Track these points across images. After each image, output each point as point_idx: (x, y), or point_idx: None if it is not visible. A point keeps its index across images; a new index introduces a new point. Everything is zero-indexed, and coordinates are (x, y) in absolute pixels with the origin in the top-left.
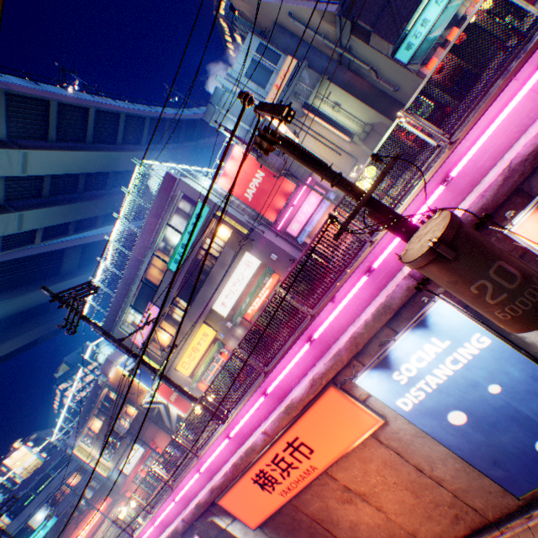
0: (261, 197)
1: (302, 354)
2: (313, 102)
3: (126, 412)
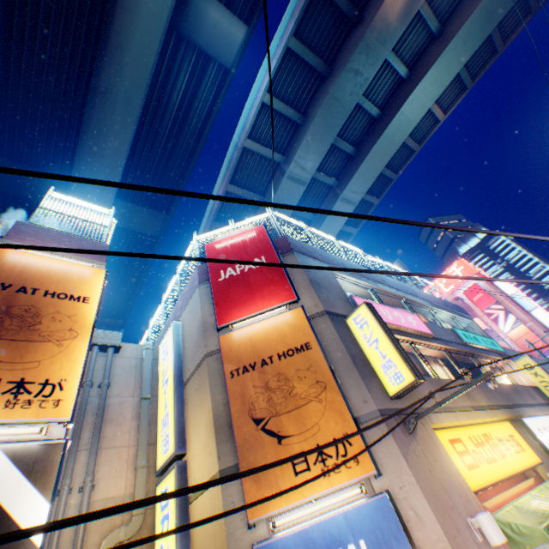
0: None
1: None
2: None
3: None
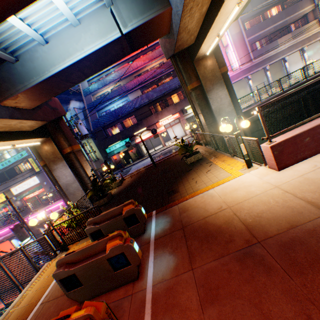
0: None
1: (8, 229)
2: (85, 141)
3: None
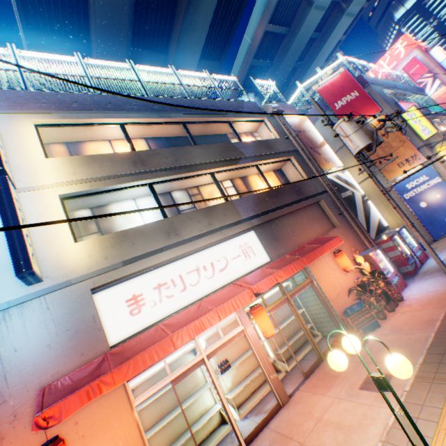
0: None
1: None
2: None
3: (244, 177)
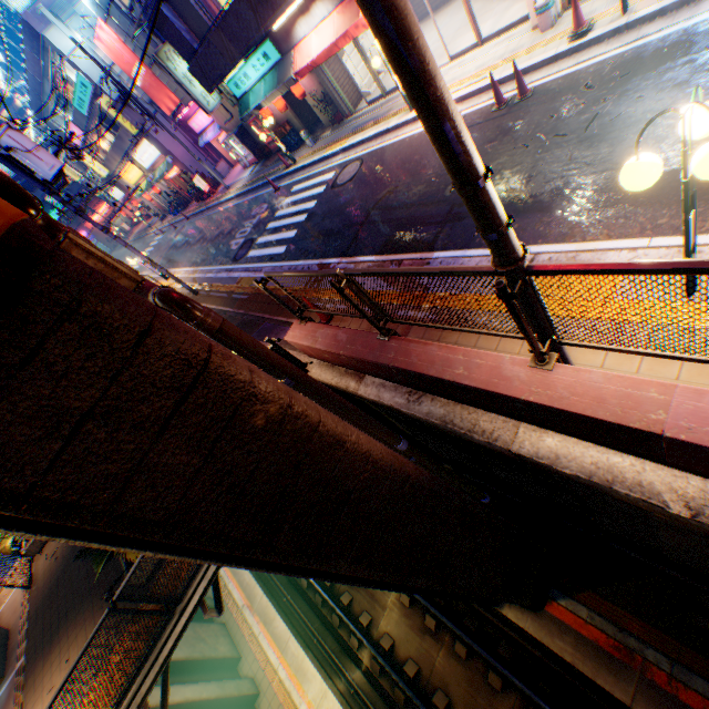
0: (150, 89)
1: None
2: None
3: None
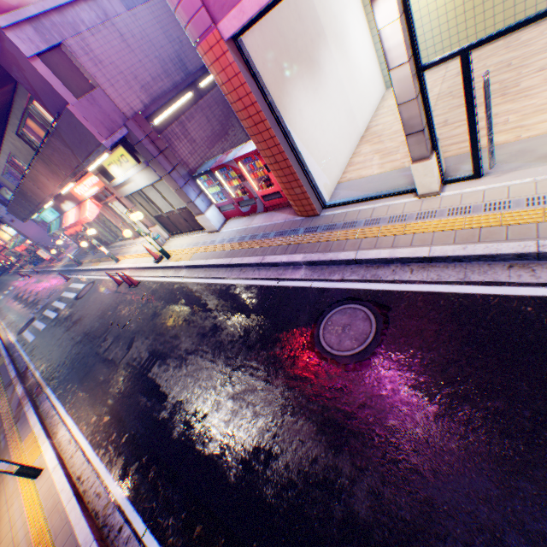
0: None
1: None
2: None
3: None
